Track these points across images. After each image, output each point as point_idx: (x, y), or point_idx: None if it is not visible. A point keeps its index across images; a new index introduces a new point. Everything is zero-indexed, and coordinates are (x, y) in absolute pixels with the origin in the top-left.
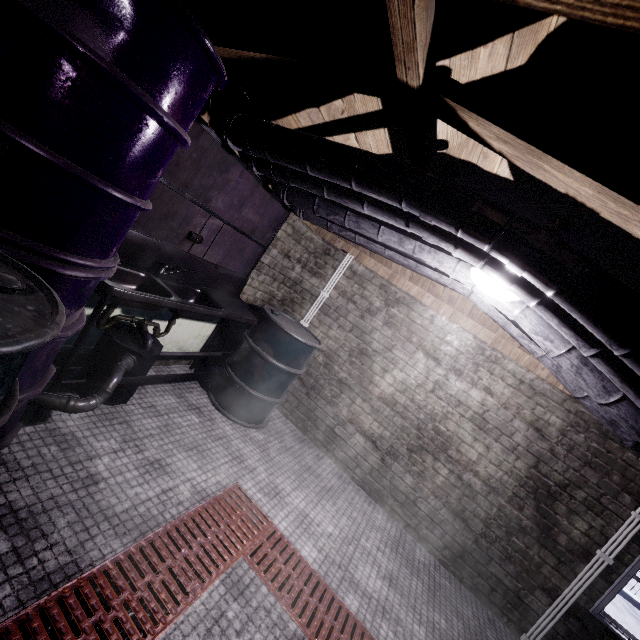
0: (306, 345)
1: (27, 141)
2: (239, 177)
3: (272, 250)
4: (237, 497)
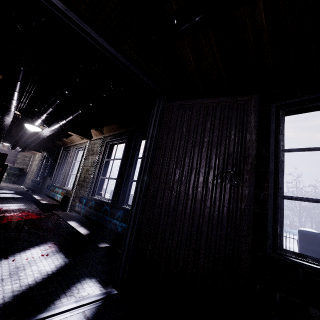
0: (14, 167)
1: None
2: (2, 150)
3: (19, 159)
4: None
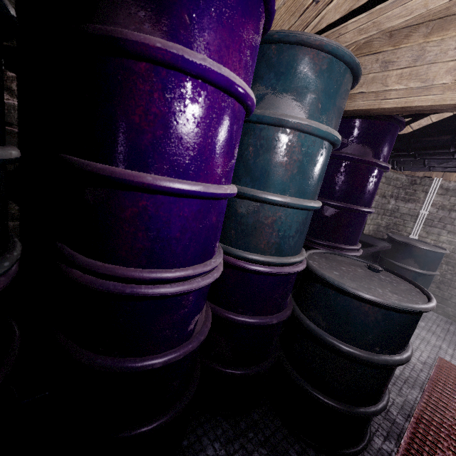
0: (438, 253)
1: (348, 205)
2: None
3: (375, 197)
4: (448, 366)
